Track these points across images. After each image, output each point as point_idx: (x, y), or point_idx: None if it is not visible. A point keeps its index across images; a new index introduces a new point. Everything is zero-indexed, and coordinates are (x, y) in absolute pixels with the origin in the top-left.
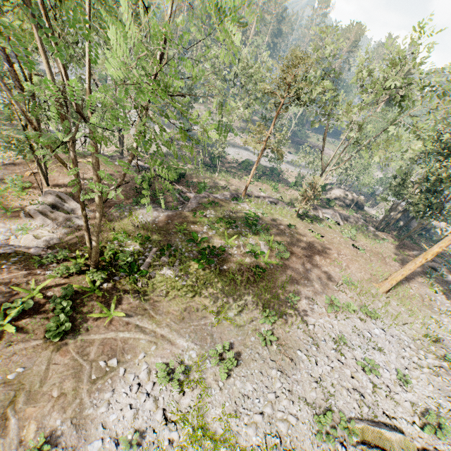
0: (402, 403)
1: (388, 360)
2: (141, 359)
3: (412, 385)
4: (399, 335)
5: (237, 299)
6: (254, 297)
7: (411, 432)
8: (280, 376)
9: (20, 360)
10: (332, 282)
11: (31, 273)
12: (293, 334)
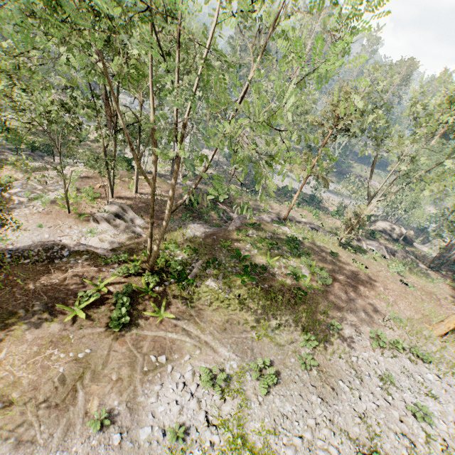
0: None
1: (444, 410)
2: (187, 360)
3: None
4: None
5: (277, 319)
6: (294, 318)
7: None
8: (321, 403)
9: (88, 342)
10: (378, 317)
11: (98, 270)
12: (335, 363)
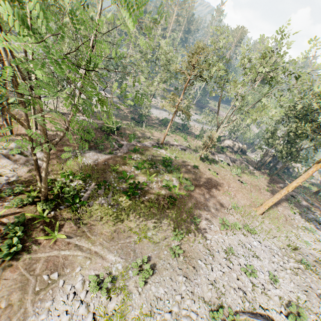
0: (272, 297)
1: (263, 265)
2: (78, 272)
3: (280, 283)
4: (270, 245)
5: (154, 222)
6: (167, 220)
7: (279, 319)
8: (185, 281)
9: None
10: (224, 208)
11: None
12: (195, 247)
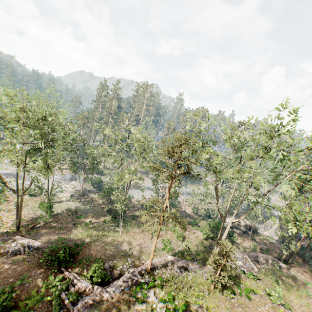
0: None
1: None
2: None
3: None
4: None
5: None
6: None
7: None
8: None
9: None
10: None
11: None
12: None
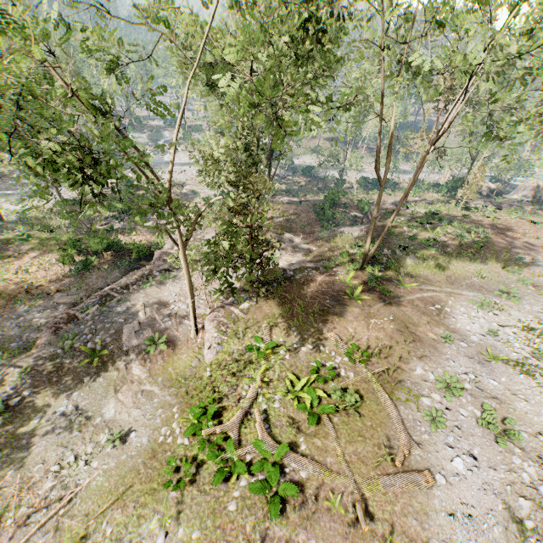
0: None
1: None
2: (452, 303)
3: None
4: None
5: (478, 266)
6: (488, 263)
7: None
8: None
9: (385, 312)
10: (536, 248)
11: (330, 274)
12: (537, 280)
